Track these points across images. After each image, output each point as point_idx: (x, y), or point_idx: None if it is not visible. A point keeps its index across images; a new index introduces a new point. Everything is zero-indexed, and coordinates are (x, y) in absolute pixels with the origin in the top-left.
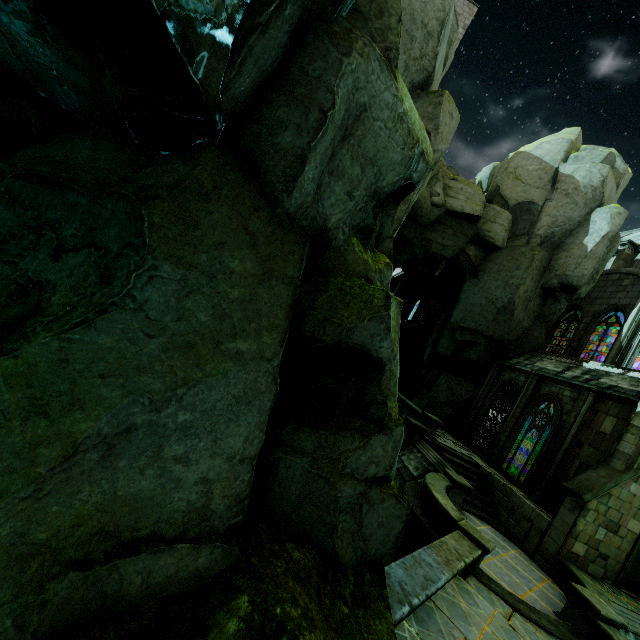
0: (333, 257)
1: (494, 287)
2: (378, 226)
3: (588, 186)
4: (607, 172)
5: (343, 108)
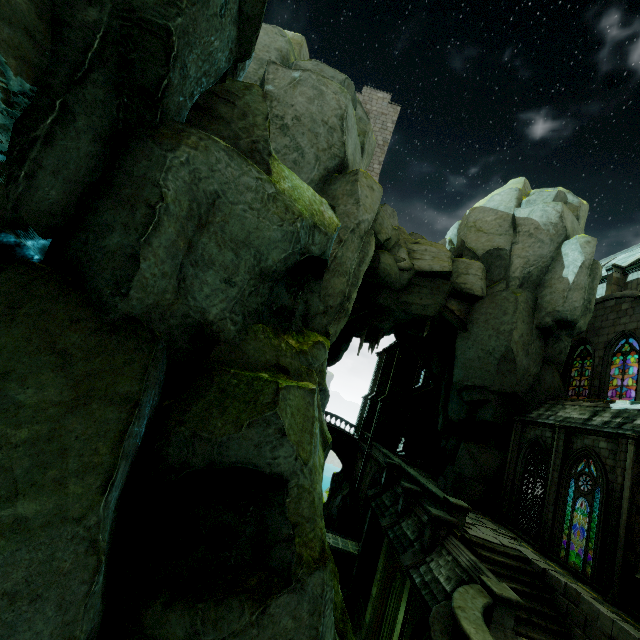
0: (225, 351)
1: (487, 337)
2: (301, 305)
3: (548, 223)
4: (561, 208)
5: (185, 199)
